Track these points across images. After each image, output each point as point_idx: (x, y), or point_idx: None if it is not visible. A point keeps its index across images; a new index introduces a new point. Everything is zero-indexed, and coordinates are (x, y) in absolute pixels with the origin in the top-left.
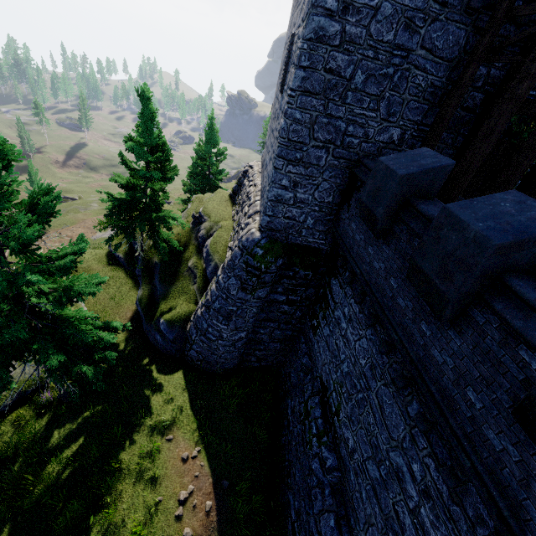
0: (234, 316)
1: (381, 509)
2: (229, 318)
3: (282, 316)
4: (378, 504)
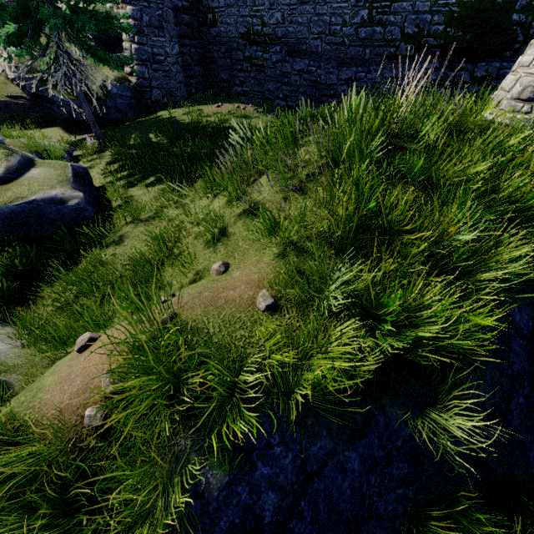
0: (164, 22)
1: (308, 2)
2: (161, 28)
3: (188, 29)
4: (306, 4)
